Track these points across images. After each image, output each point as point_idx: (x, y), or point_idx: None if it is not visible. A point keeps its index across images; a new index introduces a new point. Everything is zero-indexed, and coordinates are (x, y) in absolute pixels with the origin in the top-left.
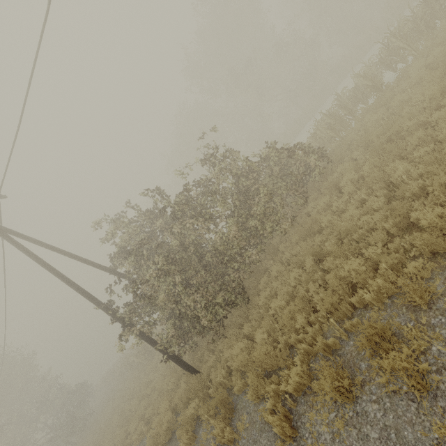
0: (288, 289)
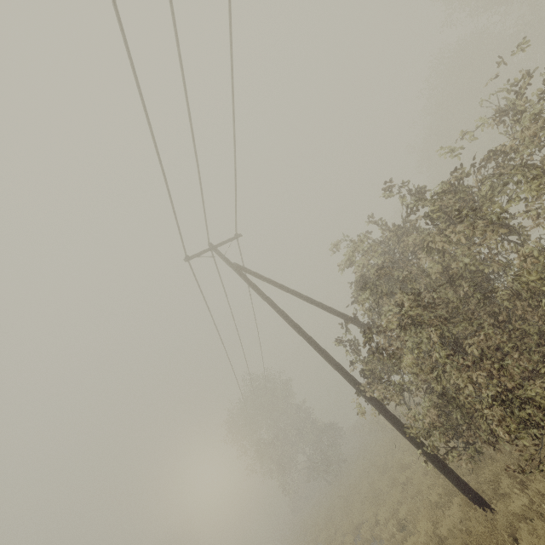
0: None
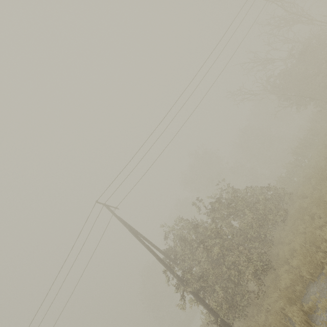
0: (301, 236)
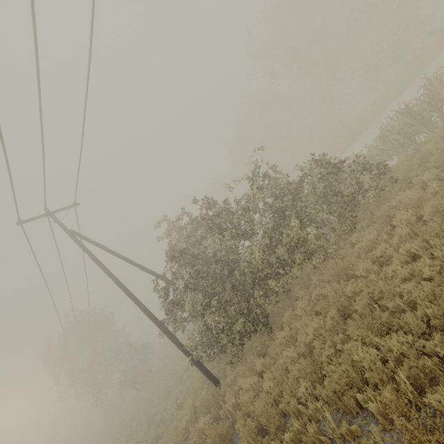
0: (305, 339)
